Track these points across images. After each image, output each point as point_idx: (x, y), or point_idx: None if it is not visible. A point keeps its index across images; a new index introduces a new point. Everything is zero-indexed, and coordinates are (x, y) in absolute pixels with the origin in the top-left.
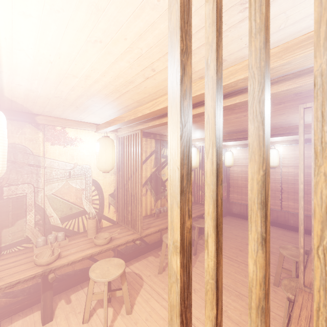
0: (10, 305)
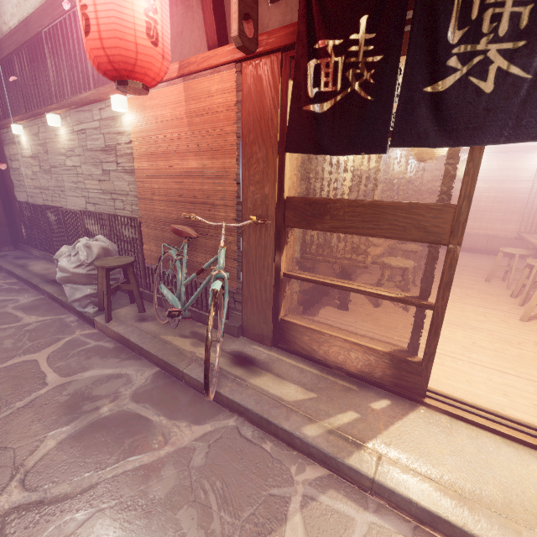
0: (305, 301)
